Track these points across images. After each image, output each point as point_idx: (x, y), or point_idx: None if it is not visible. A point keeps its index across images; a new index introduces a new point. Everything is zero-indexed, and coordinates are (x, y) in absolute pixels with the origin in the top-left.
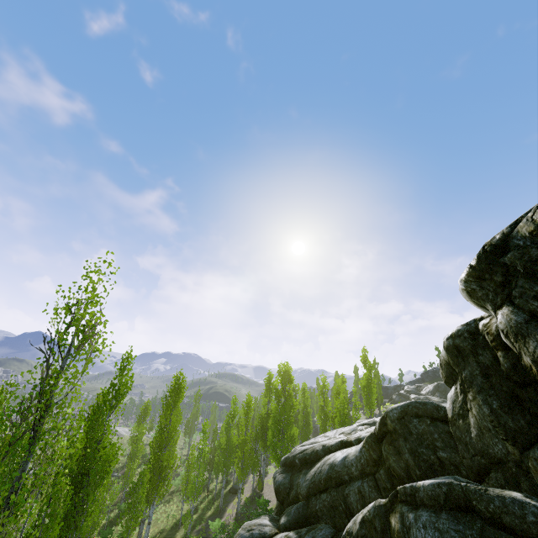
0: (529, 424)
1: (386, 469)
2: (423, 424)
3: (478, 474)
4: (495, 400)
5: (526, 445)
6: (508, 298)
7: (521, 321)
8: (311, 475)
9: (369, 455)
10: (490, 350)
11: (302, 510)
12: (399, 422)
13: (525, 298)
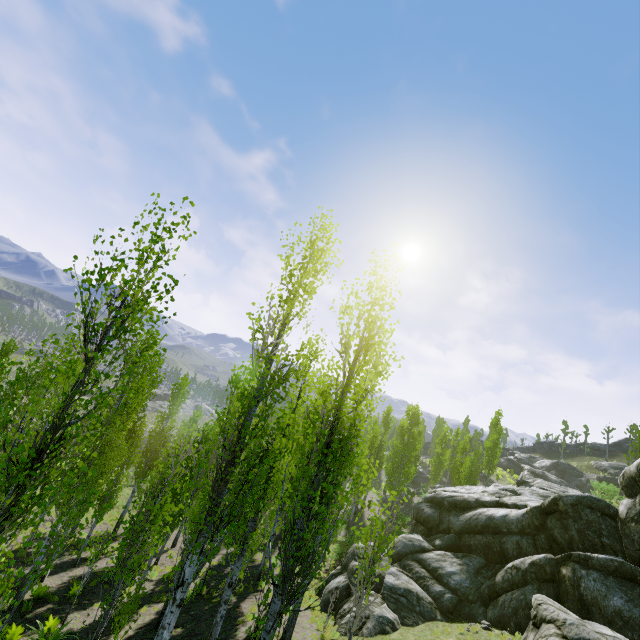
0: None
1: (547, 535)
2: (594, 515)
3: (637, 562)
4: None
5: None
6: None
7: None
8: (465, 518)
9: (532, 521)
10: None
11: (454, 540)
12: (572, 507)
13: None
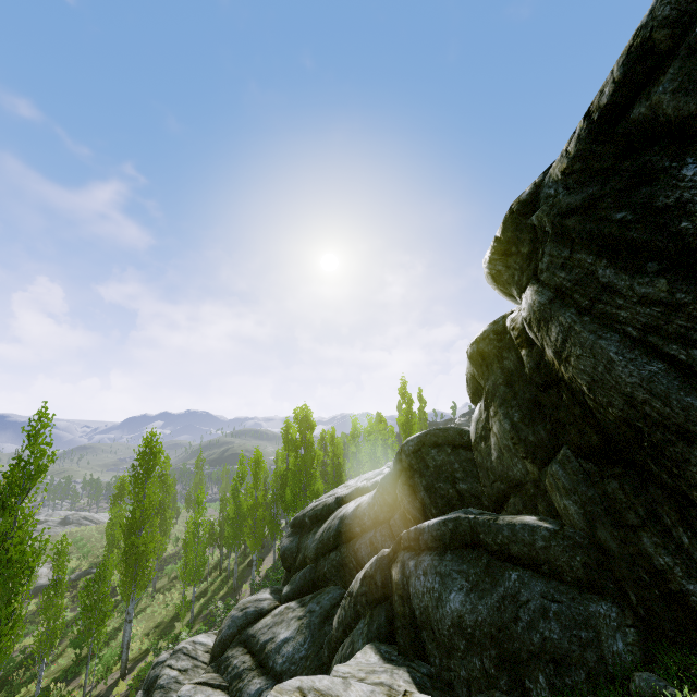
0: (549, 434)
1: (401, 513)
2: (442, 455)
3: (498, 502)
4: (517, 412)
5: (545, 461)
6: (535, 274)
7: (545, 302)
8: (320, 533)
9: (383, 500)
10: (515, 350)
11: (309, 575)
12: (415, 456)
13: (553, 269)
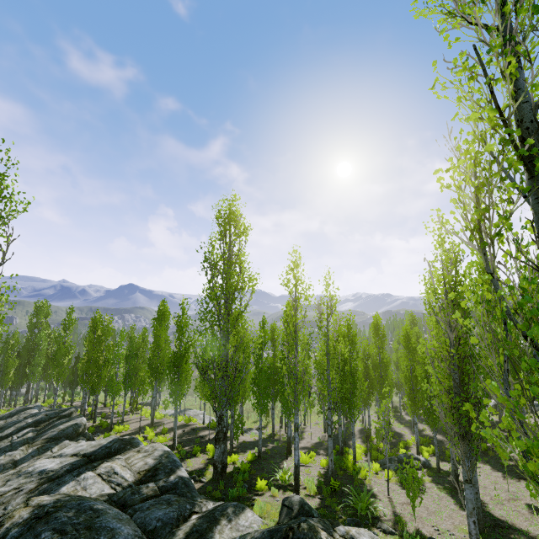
0: None
1: None
2: None
3: None
4: None
5: None
6: None
7: None
8: None
9: None
10: None
11: None
12: None
13: None
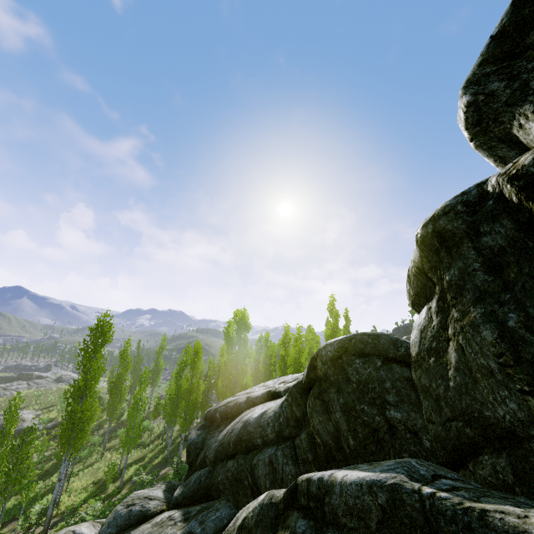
0: None
1: (309, 433)
2: (369, 367)
3: (455, 453)
4: (514, 311)
5: None
6: None
7: None
8: (223, 434)
9: (291, 411)
10: (512, 214)
11: (204, 479)
12: (334, 364)
13: None
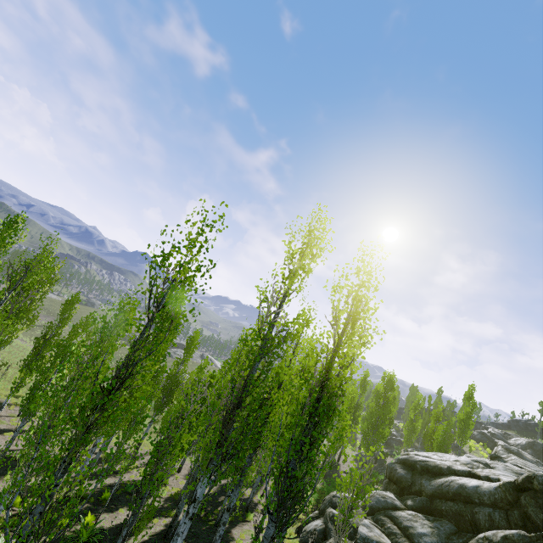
0: None
1: (520, 512)
2: None
3: None
4: None
5: None
6: None
7: None
8: (437, 483)
9: (504, 495)
10: None
11: (425, 503)
12: None
13: None
